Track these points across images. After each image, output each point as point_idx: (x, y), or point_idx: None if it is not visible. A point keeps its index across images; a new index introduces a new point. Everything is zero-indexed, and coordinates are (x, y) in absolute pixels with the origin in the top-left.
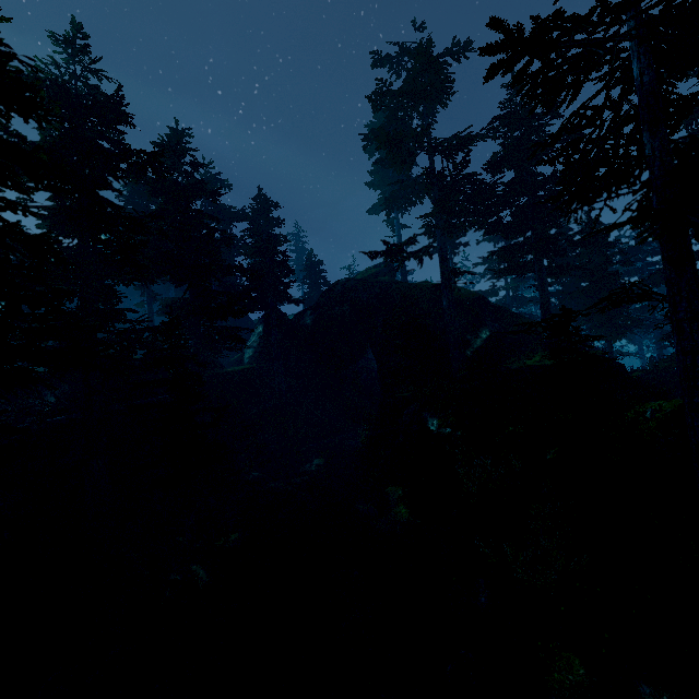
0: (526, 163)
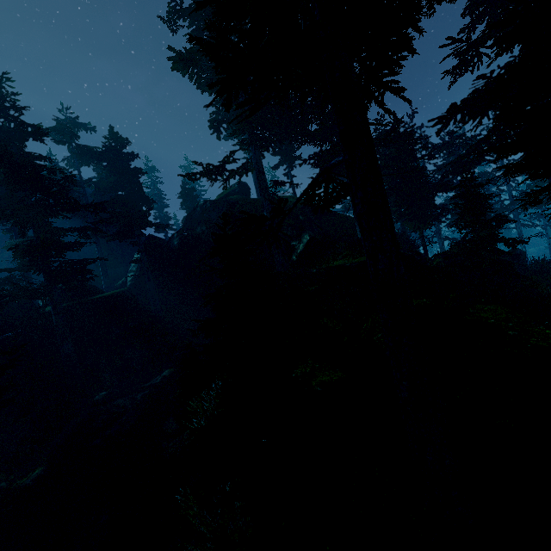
0: None
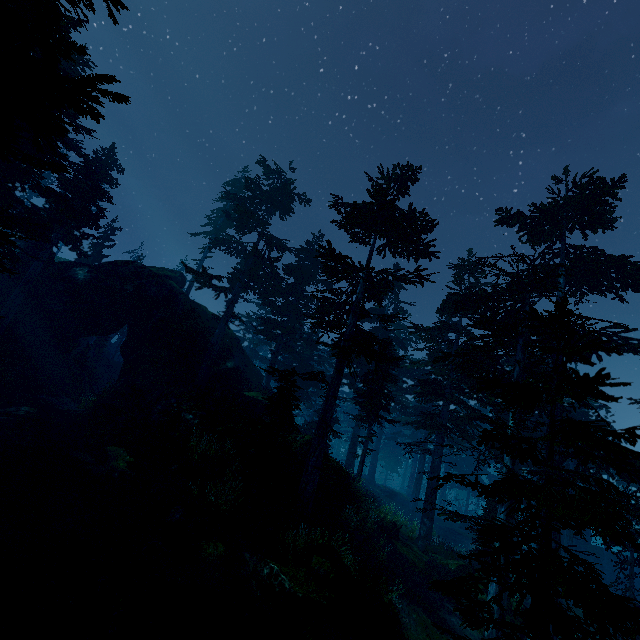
0: (303, 281)
